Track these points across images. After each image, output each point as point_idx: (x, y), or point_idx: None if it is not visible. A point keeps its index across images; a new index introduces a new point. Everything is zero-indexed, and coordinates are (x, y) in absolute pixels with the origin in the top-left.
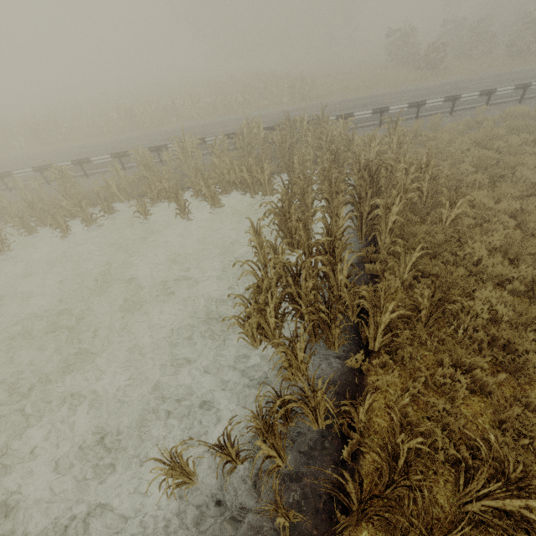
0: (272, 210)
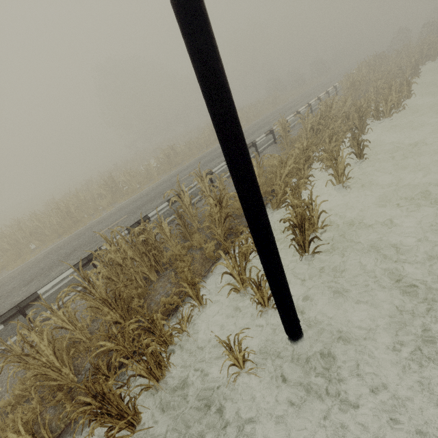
0: None
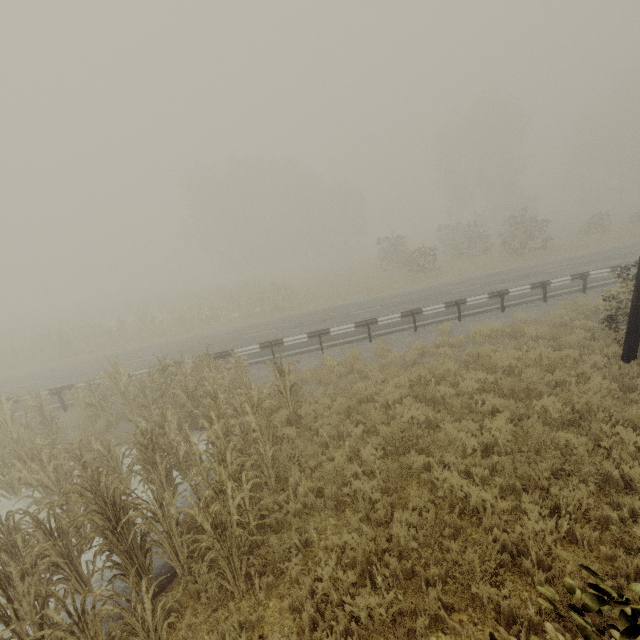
0: None
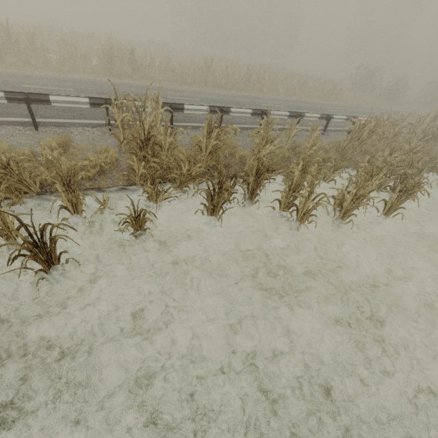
0: None
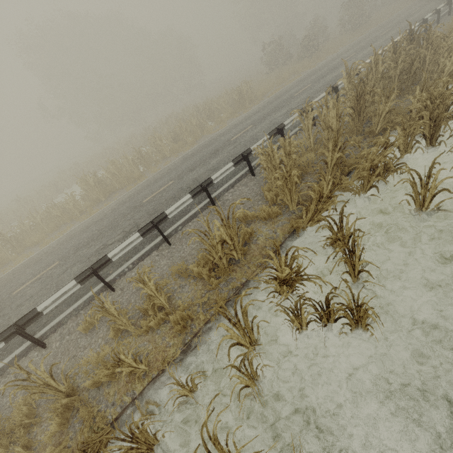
0: None
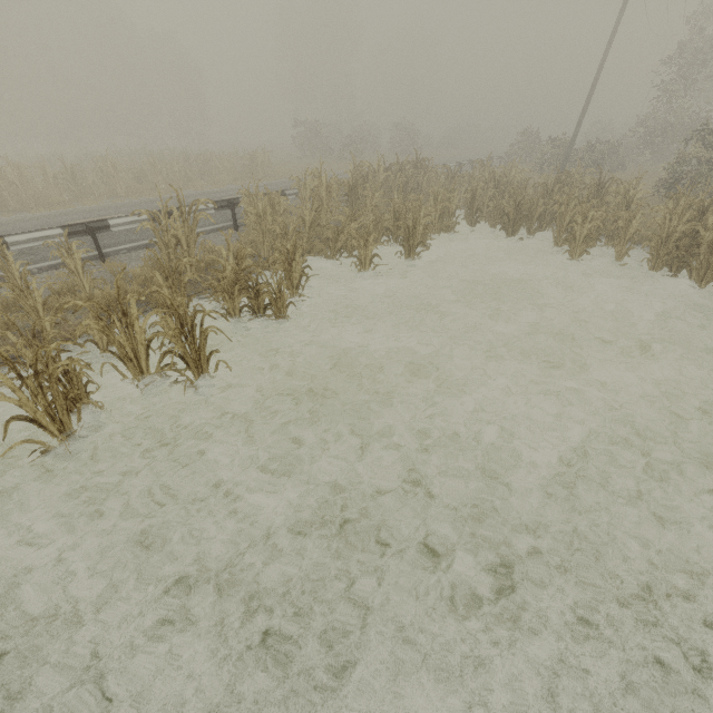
0: (585, 198)
